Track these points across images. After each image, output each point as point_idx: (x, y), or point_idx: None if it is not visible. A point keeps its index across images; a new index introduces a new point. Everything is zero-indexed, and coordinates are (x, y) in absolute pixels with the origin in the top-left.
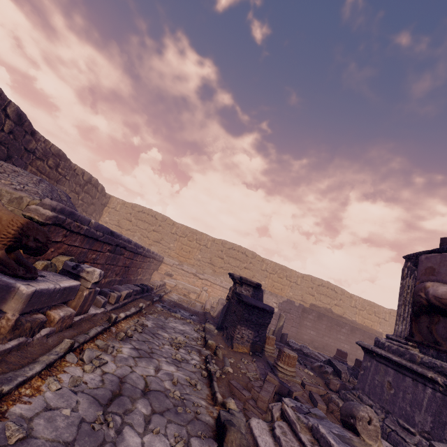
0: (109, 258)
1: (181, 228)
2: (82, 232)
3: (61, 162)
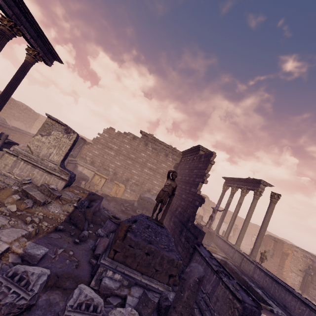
0: (20, 136)
1: None
2: (7, 127)
3: (12, 101)
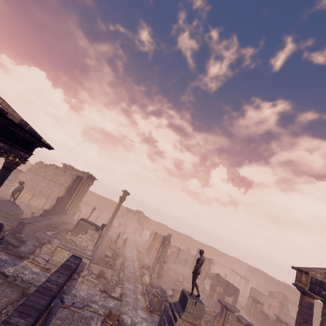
0: None
1: (29, 164)
2: None
3: None
